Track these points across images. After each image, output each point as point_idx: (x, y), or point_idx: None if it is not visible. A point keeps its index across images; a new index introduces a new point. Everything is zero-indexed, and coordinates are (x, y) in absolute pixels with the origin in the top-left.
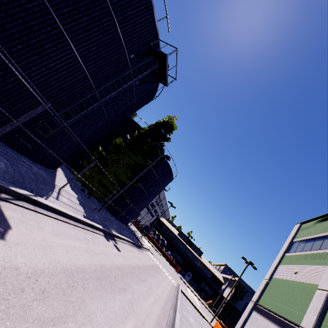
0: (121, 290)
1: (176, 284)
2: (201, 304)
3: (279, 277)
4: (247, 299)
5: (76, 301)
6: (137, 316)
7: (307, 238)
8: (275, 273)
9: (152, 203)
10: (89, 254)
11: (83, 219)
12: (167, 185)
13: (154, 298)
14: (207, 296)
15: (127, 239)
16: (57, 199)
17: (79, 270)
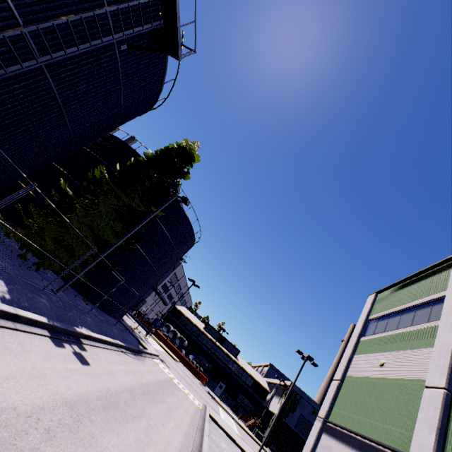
0: None
1: (201, 406)
2: (240, 429)
3: (356, 374)
4: (301, 410)
5: None
6: None
7: (389, 311)
8: (349, 369)
9: (164, 285)
10: None
11: None
12: (186, 252)
13: None
14: (248, 414)
15: (113, 341)
16: None
17: None
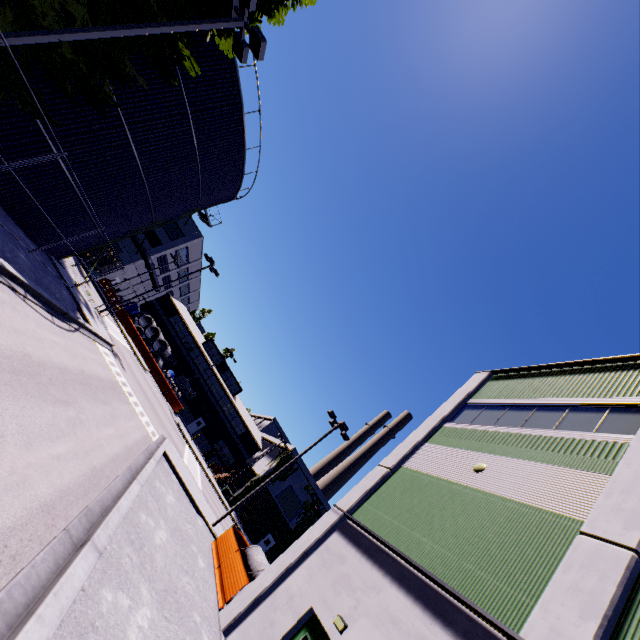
0: None
1: (156, 437)
2: (205, 480)
3: (424, 469)
4: (293, 481)
5: None
6: None
7: (511, 401)
8: (411, 458)
9: (164, 258)
10: None
11: None
12: (217, 200)
13: None
14: (222, 466)
15: None
16: None
17: None
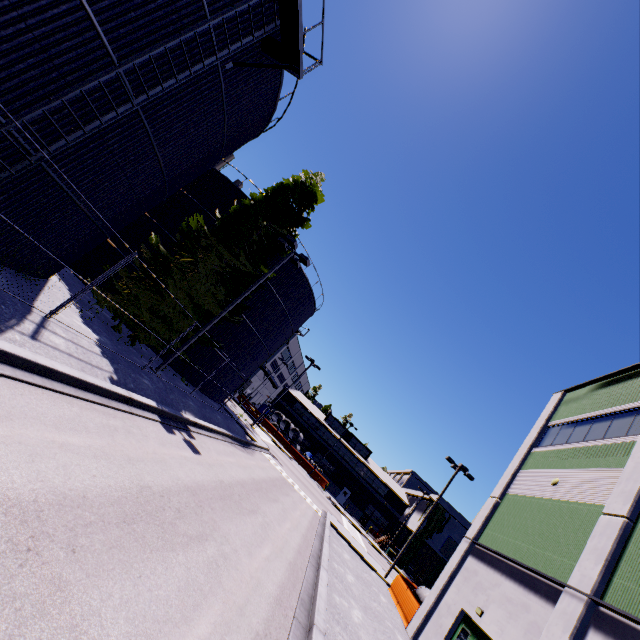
0: (190, 541)
1: (320, 512)
2: (368, 544)
3: (521, 492)
4: (450, 531)
5: (33, 592)
6: (228, 597)
7: (577, 417)
8: (512, 485)
9: (274, 362)
10: (108, 463)
11: (103, 384)
12: (303, 322)
13: (272, 547)
14: (379, 529)
15: (219, 430)
16: (33, 337)
17: (66, 504)
